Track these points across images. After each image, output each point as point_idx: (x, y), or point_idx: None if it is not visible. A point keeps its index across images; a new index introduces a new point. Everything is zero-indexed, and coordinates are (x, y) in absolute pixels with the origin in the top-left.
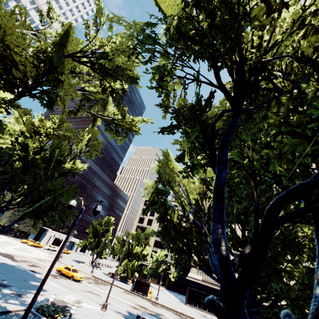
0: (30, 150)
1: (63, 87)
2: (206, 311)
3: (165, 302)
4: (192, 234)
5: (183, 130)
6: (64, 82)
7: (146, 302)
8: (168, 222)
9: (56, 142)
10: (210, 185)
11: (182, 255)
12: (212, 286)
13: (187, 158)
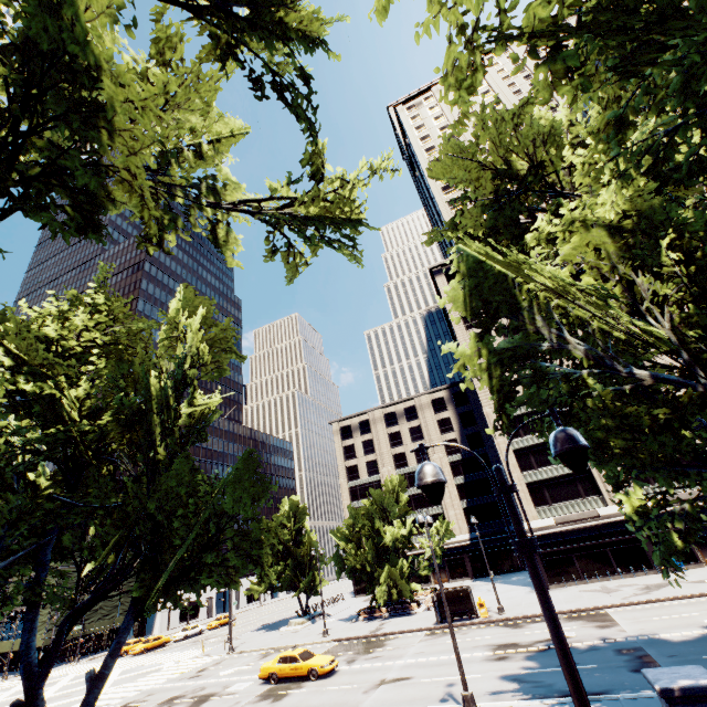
0: (69, 414)
1: (109, 133)
2: (596, 579)
3: (519, 607)
4: (706, 405)
5: (687, 48)
6: (106, 111)
7: (494, 631)
8: (589, 412)
9: (112, 370)
10: (656, 263)
11: (689, 476)
12: (583, 524)
13: (627, 189)
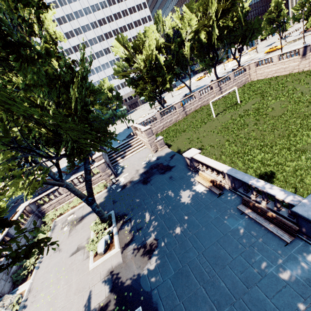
0: (230, 25)
1: None
2: None
3: None
4: None
5: None
6: None
7: None
8: None
9: None
10: None
11: None
12: None
13: None
